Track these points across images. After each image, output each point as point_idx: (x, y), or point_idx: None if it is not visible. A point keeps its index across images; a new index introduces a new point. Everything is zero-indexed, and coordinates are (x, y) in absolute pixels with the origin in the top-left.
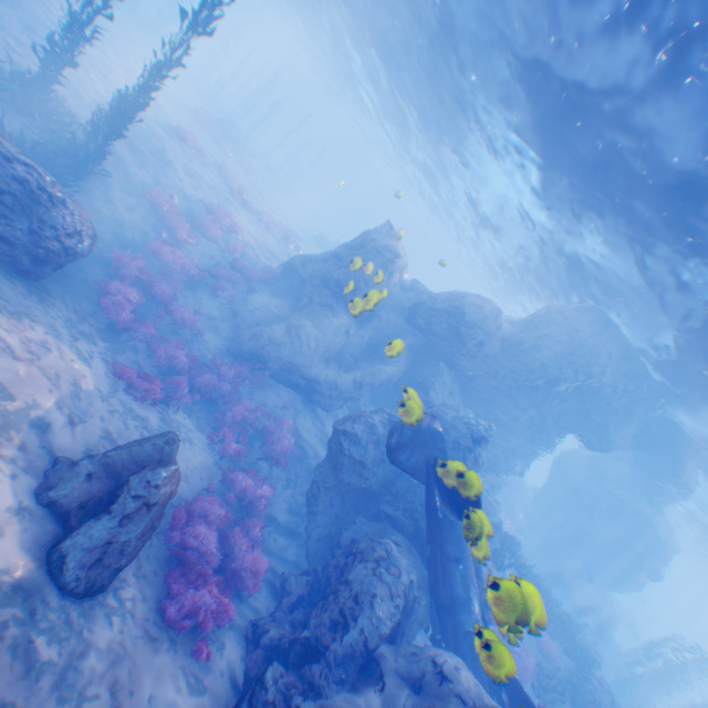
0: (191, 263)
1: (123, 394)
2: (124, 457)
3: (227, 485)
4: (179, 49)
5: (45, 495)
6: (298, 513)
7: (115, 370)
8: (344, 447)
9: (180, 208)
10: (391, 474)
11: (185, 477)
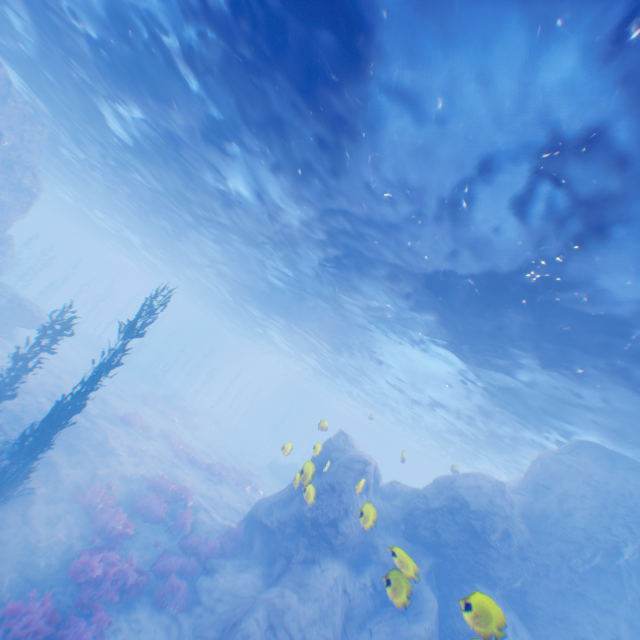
0: (127, 566)
1: None
2: None
3: None
4: (119, 351)
5: None
6: None
7: None
8: None
9: (119, 494)
10: None
11: None
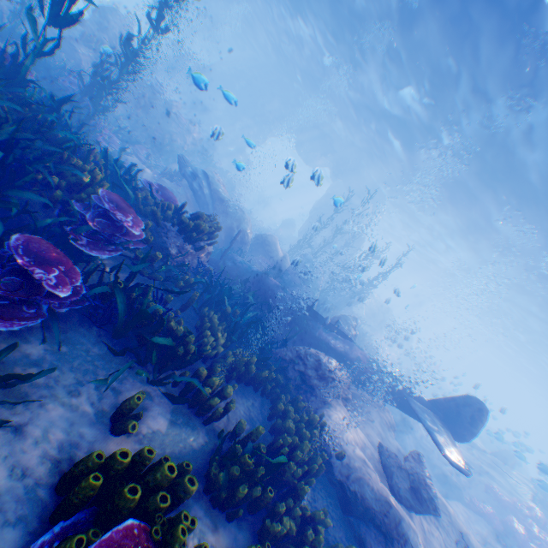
0: None
1: None
2: None
3: None
4: None
5: None
6: None
7: None
8: None
9: None
10: None
11: None
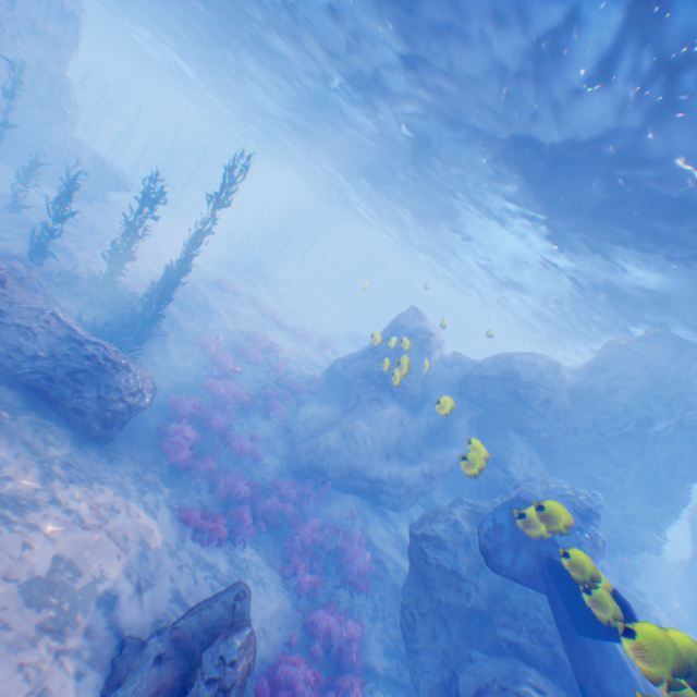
0: (240, 389)
1: (189, 541)
2: (193, 625)
3: (309, 631)
4: (209, 222)
5: (113, 695)
6: (397, 655)
7: (180, 515)
8: (432, 557)
9: (225, 343)
10: (496, 582)
11: (262, 631)
